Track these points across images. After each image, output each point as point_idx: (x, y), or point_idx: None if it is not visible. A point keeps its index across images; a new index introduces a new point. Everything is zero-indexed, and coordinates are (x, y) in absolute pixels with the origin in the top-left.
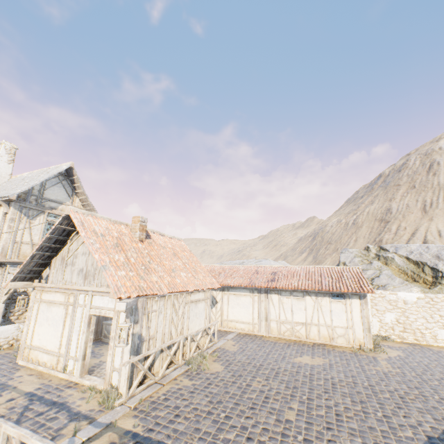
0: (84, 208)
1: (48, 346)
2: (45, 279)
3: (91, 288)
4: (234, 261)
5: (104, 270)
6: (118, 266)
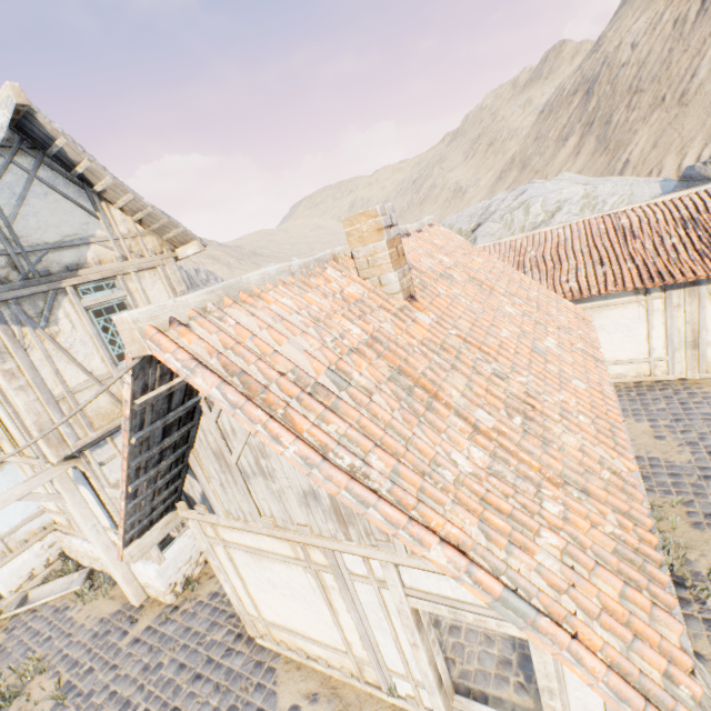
0: (146, 230)
1: (309, 633)
2: (202, 505)
3: (385, 556)
4: (465, 211)
5: (526, 628)
6: (508, 517)
